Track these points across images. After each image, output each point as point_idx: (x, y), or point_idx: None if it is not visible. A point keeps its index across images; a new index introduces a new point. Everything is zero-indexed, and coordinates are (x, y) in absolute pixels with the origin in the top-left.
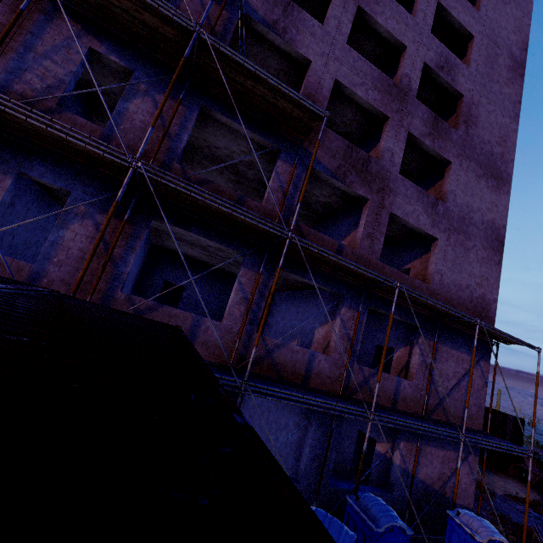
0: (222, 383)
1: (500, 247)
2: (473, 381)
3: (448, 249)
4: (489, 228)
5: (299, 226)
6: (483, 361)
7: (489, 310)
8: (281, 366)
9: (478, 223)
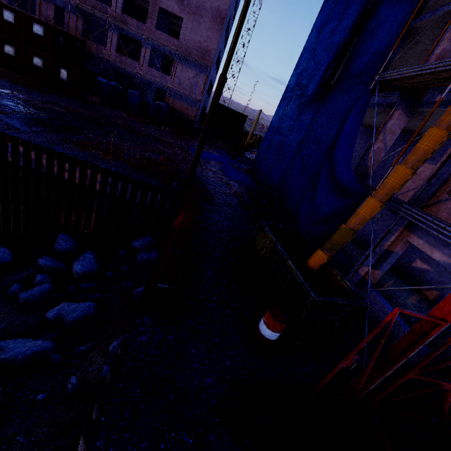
0: (109, 65)
1: (221, 21)
2: (198, 82)
3: (189, 23)
4: (215, 11)
5: (124, 15)
6: (204, 75)
7: (210, 54)
8: (124, 63)
9: (208, 9)
